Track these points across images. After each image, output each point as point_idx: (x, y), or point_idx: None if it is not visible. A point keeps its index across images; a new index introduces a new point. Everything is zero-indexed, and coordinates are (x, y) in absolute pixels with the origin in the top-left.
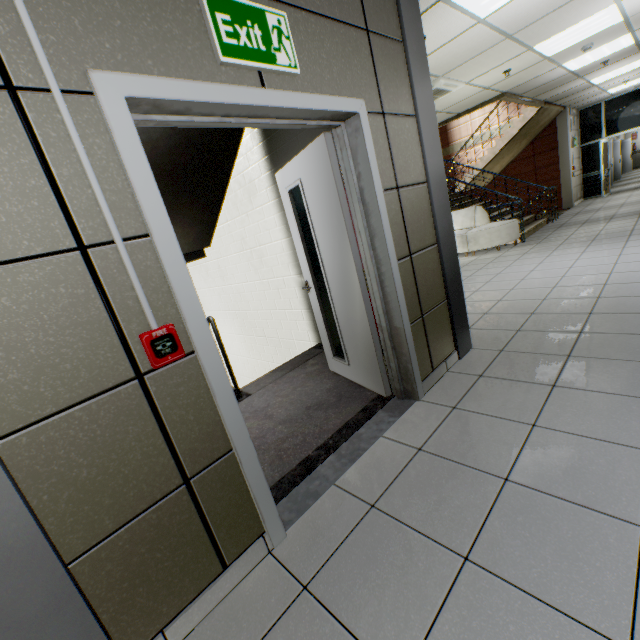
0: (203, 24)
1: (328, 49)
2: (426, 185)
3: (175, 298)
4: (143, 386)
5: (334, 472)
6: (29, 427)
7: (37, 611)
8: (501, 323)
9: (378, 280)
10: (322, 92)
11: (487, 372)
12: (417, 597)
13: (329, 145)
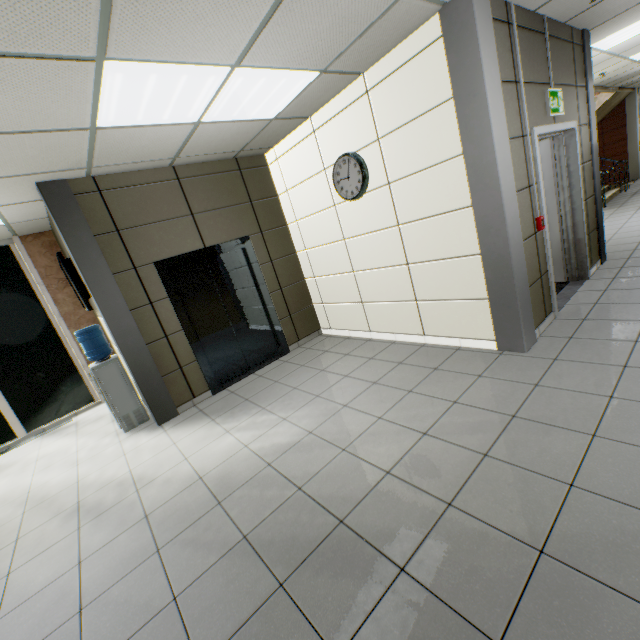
0: (545, 103)
1: (566, 100)
2: (590, 162)
3: (541, 207)
4: (535, 237)
5: (561, 302)
6: (523, 242)
7: (526, 298)
8: (619, 249)
9: (570, 213)
10: (565, 121)
11: (625, 266)
12: (637, 311)
13: (550, 144)
